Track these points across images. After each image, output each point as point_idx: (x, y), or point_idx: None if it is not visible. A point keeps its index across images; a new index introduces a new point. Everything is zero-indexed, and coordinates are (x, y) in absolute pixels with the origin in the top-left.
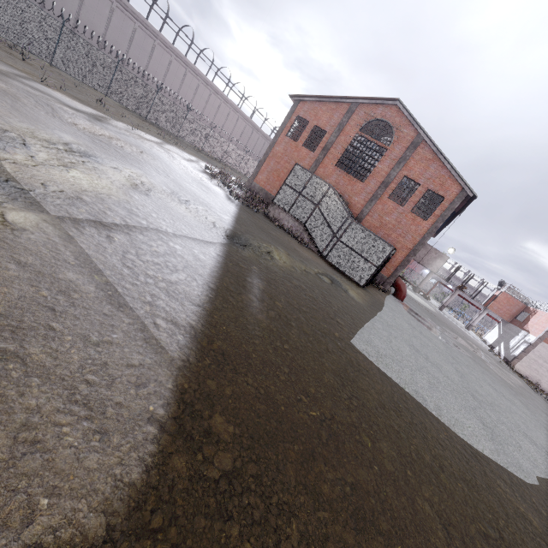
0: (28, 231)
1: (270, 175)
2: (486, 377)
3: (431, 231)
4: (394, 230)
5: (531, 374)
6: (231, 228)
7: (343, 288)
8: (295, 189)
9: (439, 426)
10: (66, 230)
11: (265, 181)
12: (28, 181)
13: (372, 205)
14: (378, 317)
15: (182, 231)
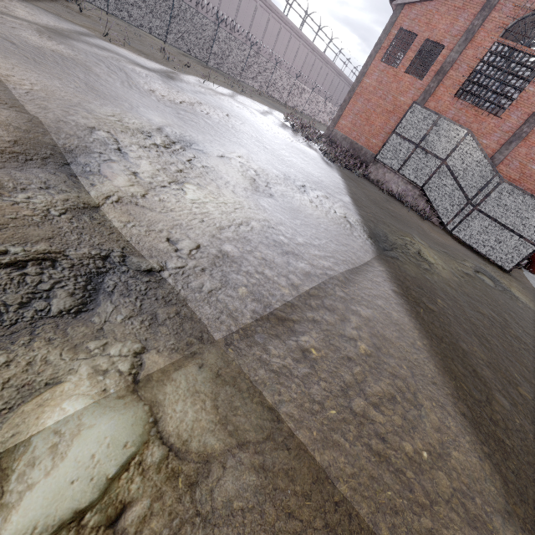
0: (214, 462)
1: (356, 118)
2: None
3: None
4: None
5: None
6: (361, 218)
7: (507, 289)
8: (411, 140)
9: None
10: (256, 390)
11: (350, 126)
12: (149, 244)
13: (510, 148)
14: None
15: (339, 259)
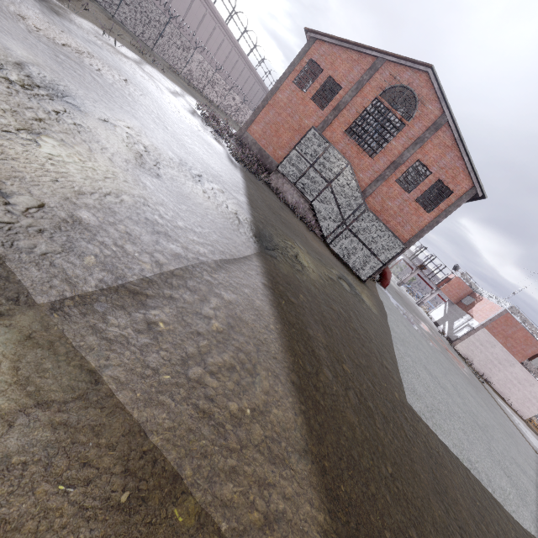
0: None
1: (267, 127)
2: (460, 378)
3: (431, 225)
4: (394, 217)
5: (467, 353)
6: (252, 218)
7: (359, 294)
8: (307, 159)
9: (503, 514)
10: (79, 355)
11: (261, 133)
12: None
13: (377, 185)
14: (392, 331)
15: (218, 249)
